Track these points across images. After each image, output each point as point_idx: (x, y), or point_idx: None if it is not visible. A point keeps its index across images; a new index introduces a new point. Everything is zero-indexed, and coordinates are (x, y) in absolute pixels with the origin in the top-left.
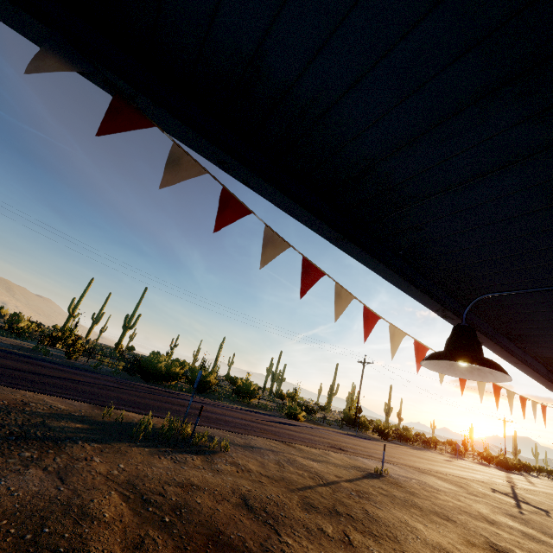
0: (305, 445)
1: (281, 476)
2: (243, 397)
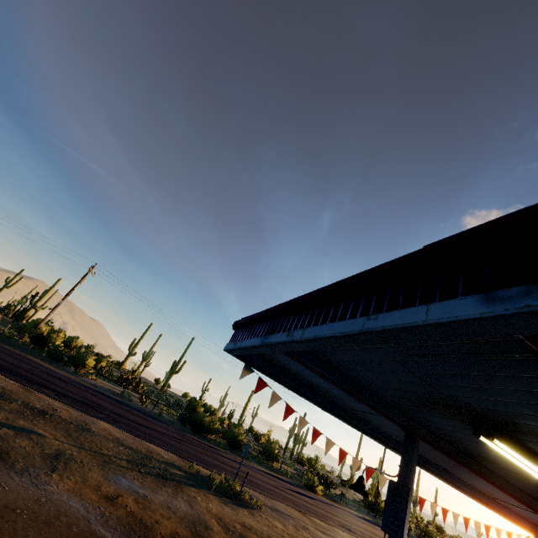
0: (317, 518)
1: (296, 536)
2: (267, 460)
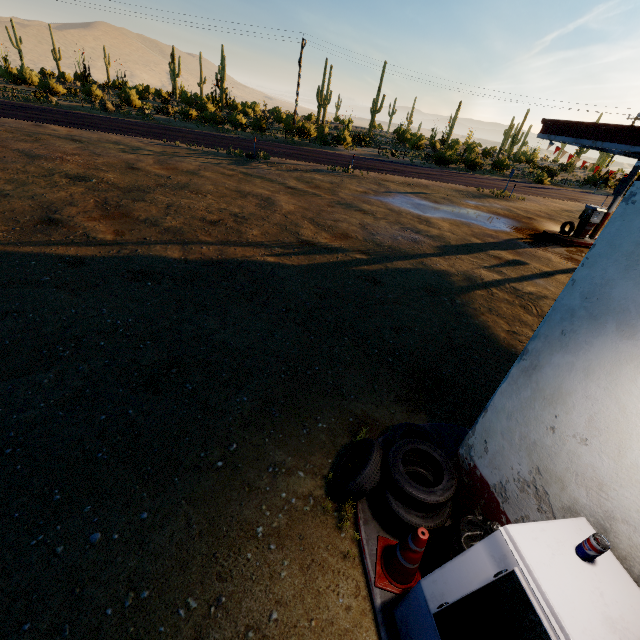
0: (554, 199)
1: (547, 208)
2: (497, 170)
